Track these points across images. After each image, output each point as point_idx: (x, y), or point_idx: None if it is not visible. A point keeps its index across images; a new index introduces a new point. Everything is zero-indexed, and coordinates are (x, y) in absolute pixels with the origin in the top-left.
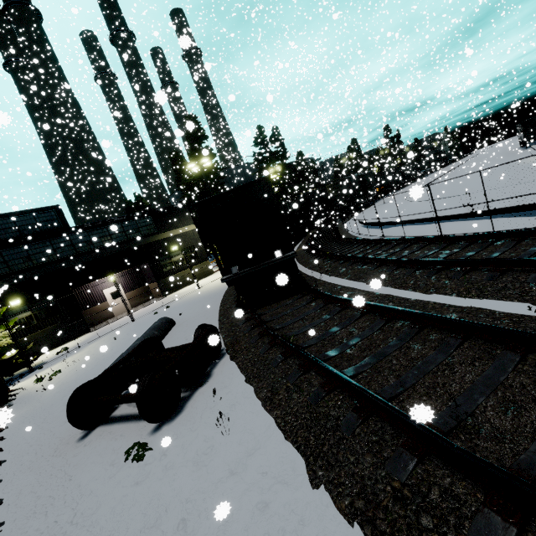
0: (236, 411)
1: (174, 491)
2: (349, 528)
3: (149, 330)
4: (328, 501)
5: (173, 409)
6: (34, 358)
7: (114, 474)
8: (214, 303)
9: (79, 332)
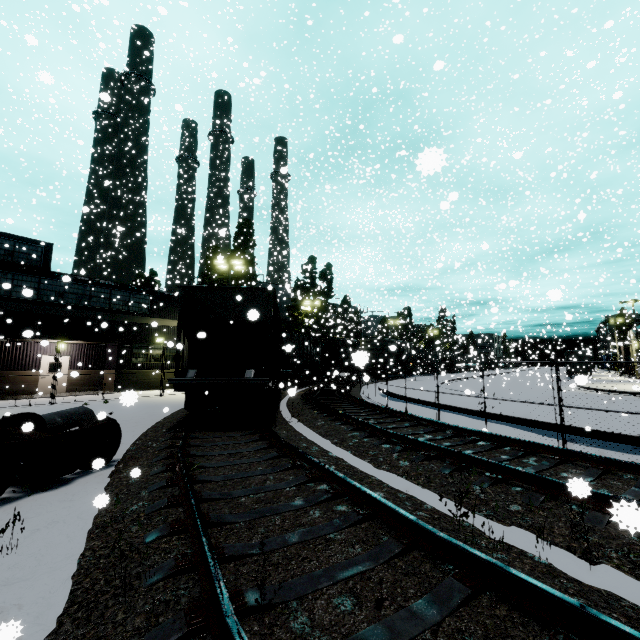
0: (51, 530)
1: None
2: None
3: (52, 413)
4: None
5: None
6: None
7: None
8: (160, 414)
9: None
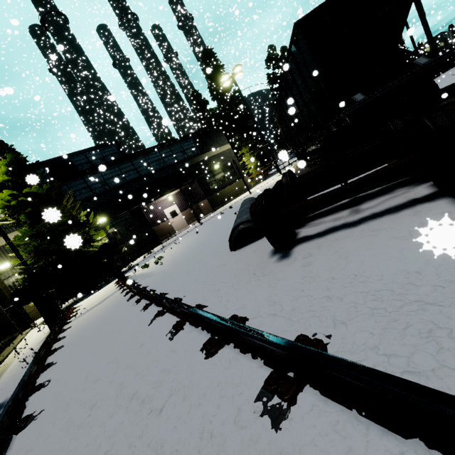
0: None
1: None
2: None
3: (247, 202)
4: None
5: None
6: (128, 260)
7: None
8: None
9: (153, 244)
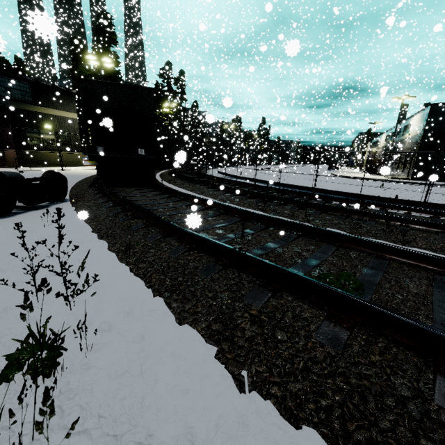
0: (62, 221)
1: None
2: (111, 254)
3: None
4: (105, 247)
5: (3, 214)
6: None
7: None
8: (73, 180)
9: None
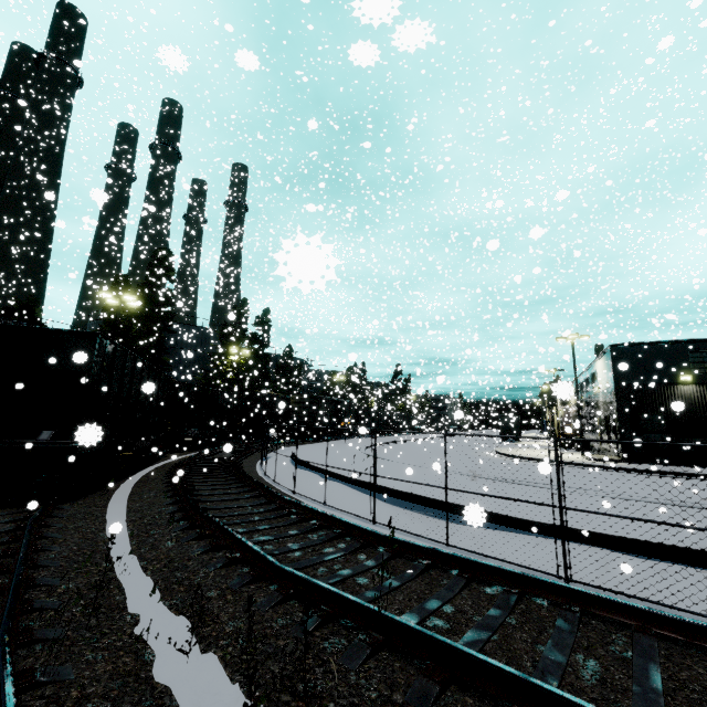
0: None
1: None
2: None
3: None
4: None
5: None
6: None
7: None
8: None
9: None
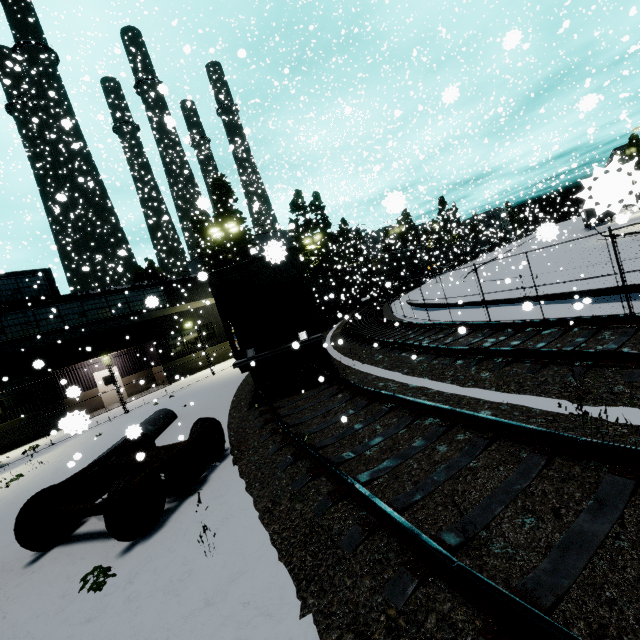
0: (228, 526)
1: (133, 628)
2: None
3: (142, 424)
4: (314, 635)
5: (153, 523)
6: None
7: (62, 609)
8: (228, 393)
9: (56, 426)
